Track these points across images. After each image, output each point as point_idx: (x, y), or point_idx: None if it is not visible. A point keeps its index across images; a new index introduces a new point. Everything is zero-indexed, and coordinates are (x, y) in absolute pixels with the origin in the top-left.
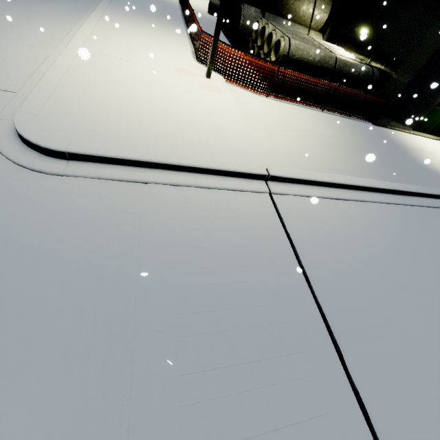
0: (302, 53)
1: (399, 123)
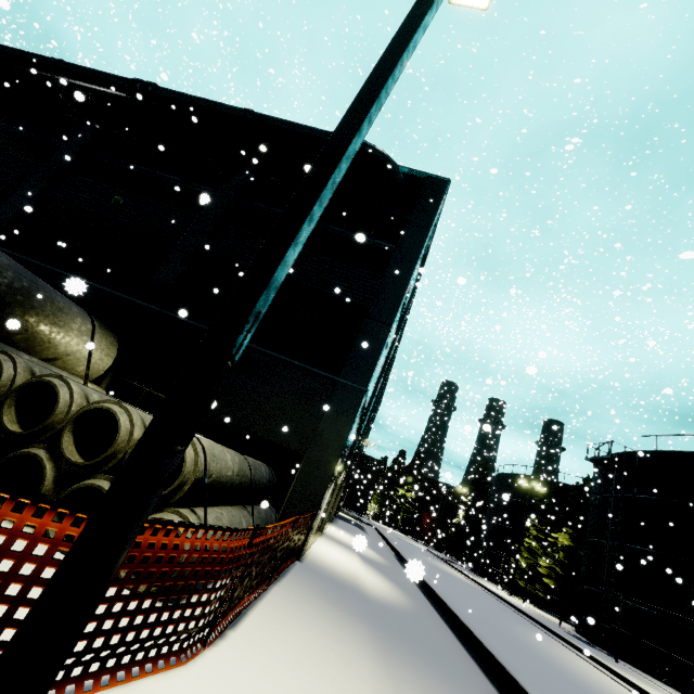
0: (220, 466)
1: None
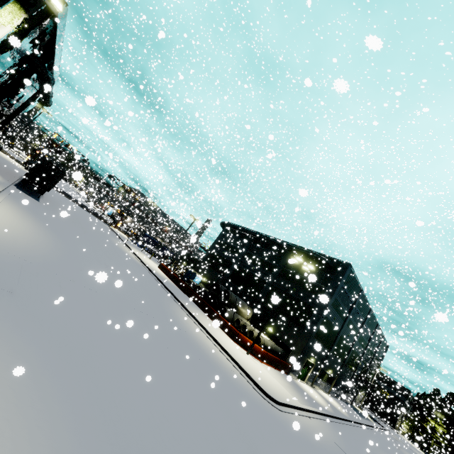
0: (267, 343)
1: (294, 374)
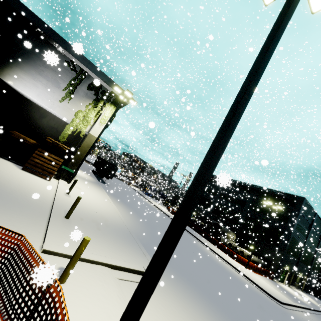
0: (254, 259)
1: (276, 279)
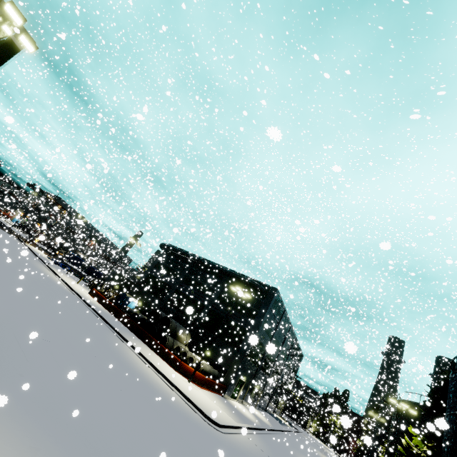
0: (206, 368)
1: (228, 395)
